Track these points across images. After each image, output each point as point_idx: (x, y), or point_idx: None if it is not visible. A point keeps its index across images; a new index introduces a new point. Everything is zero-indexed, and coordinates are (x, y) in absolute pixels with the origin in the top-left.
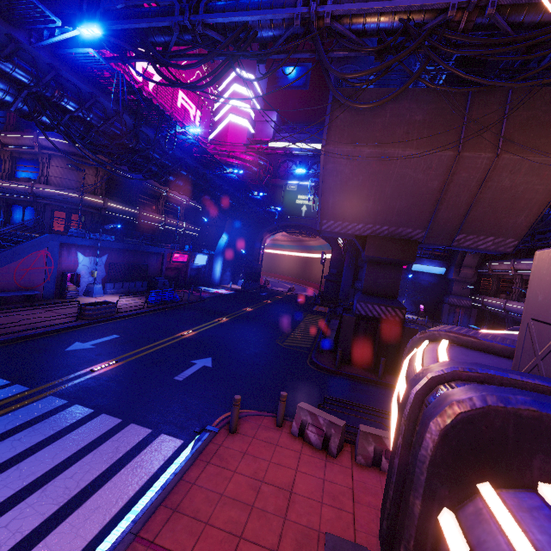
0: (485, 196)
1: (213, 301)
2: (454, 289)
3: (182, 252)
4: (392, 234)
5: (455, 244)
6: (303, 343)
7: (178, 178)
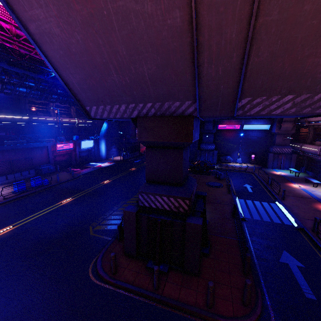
0: (267, 20)
1: (84, 177)
2: (277, 141)
3: (66, 142)
4: (160, 112)
5: (240, 113)
6: (117, 224)
7: (15, 86)
